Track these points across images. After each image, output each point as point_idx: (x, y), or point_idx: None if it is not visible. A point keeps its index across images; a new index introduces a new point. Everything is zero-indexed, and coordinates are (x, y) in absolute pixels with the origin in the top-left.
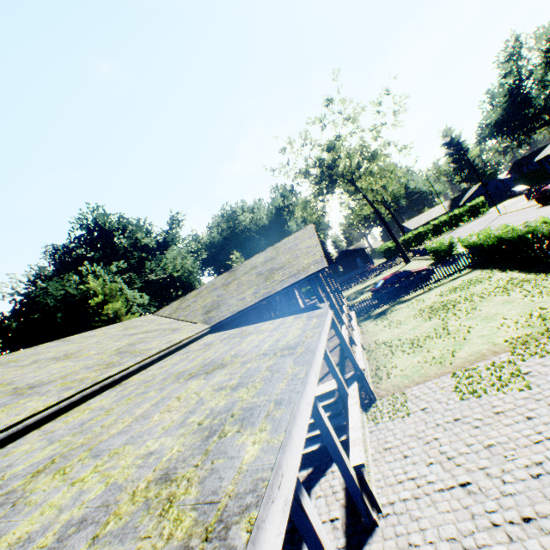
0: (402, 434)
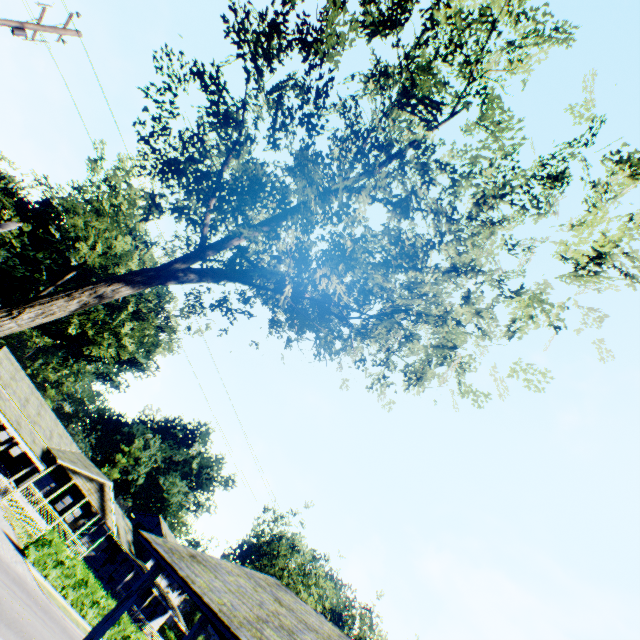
0: None
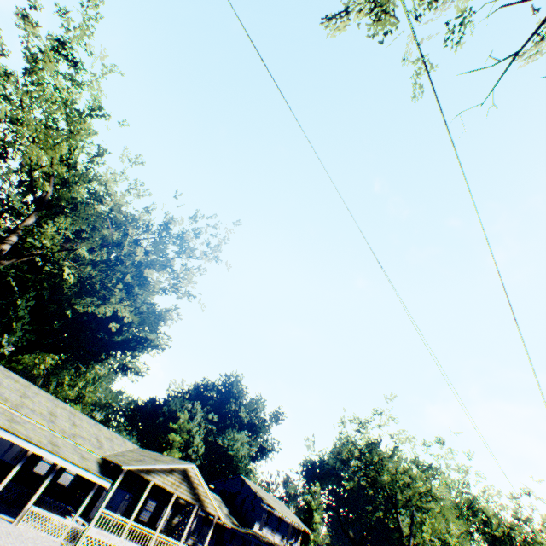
0: (50, 541)
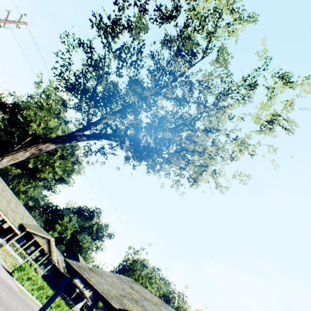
0: None
